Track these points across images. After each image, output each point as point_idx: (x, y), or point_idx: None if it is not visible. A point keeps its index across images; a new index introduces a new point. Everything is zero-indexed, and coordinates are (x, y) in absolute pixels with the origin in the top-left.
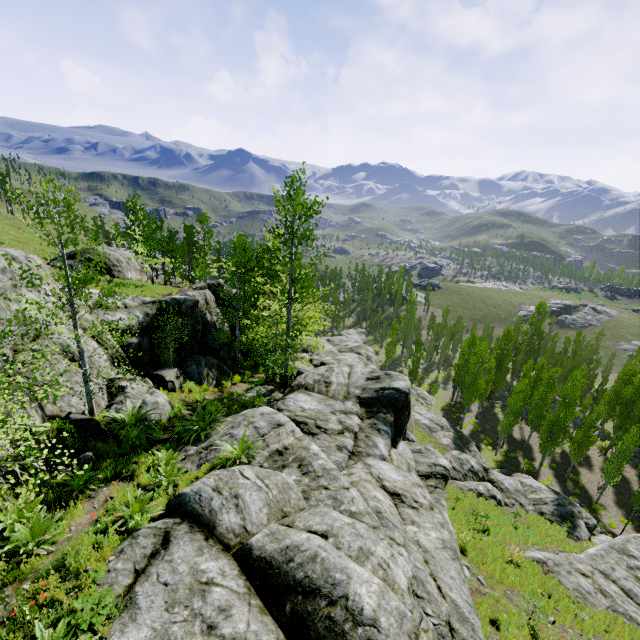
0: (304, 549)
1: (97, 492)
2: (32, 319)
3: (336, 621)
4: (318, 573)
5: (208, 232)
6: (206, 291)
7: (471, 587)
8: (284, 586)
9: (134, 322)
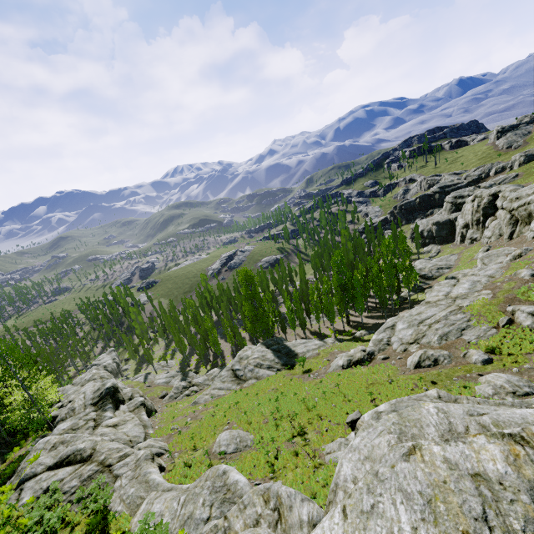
0: (65, 452)
1: None
2: None
3: (76, 454)
4: (70, 452)
5: None
6: None
7: (157, 429)
8: (62, 462)
9: None
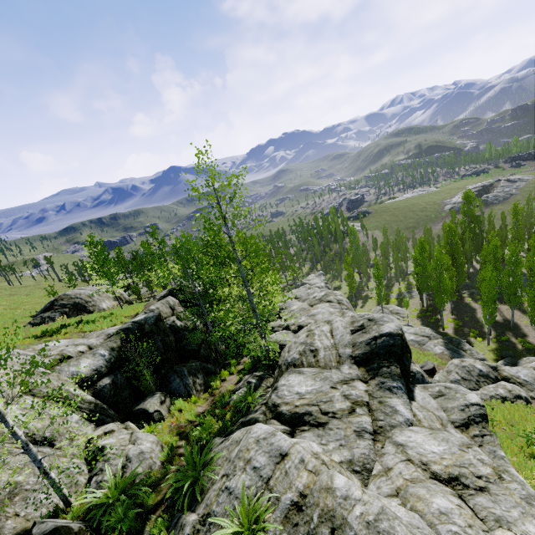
0: None
1: None
2: None
3: None
4: None
5: (161, 241)
6: (168, 298)
7: None
8: None
9: (101, 362)
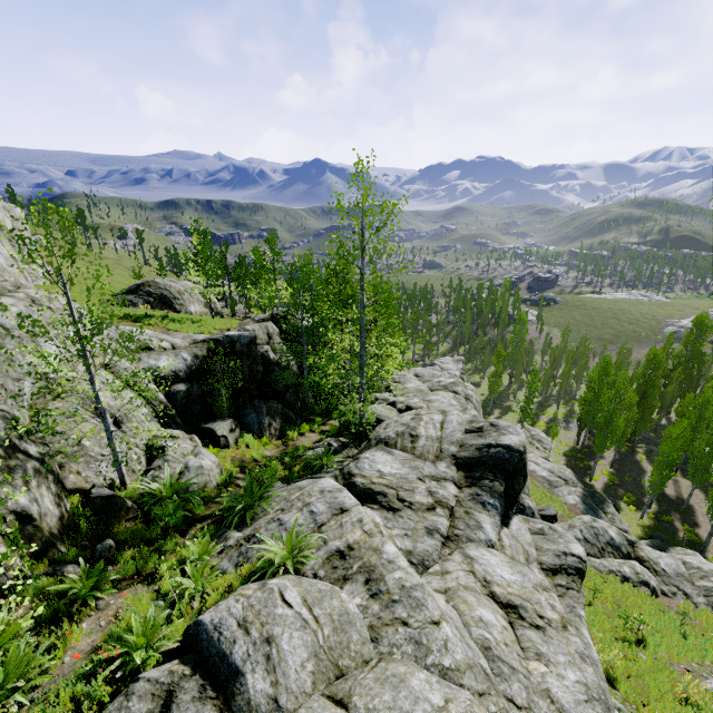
0: None
1: (107, 601)
2: (38, 376)
3: None
4: None
5: (277, 254)
6: (268, 324)
7: None
8: None
9: (181, 366)
